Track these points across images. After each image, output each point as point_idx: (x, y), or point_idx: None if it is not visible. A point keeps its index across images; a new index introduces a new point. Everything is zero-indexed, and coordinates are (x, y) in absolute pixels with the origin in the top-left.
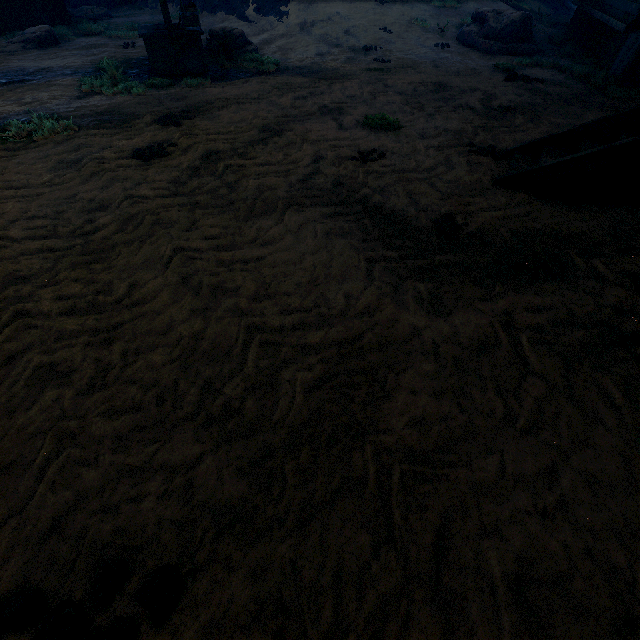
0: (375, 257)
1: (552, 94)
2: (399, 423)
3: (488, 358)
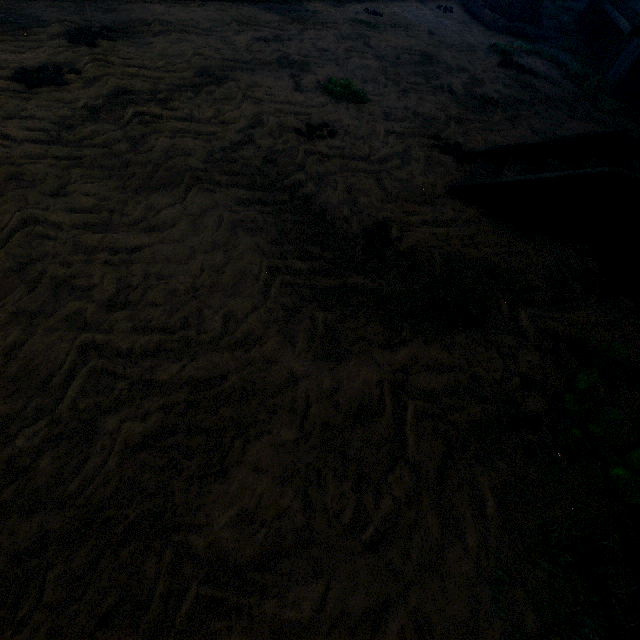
0: (282, 267)
1: (541, 92)
2: (221, 518)
3: (363, 430)
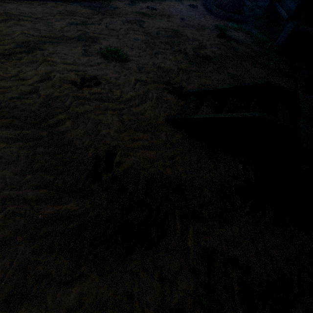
0: (15, 197)
1: (239, 51)
2: None
3: None
